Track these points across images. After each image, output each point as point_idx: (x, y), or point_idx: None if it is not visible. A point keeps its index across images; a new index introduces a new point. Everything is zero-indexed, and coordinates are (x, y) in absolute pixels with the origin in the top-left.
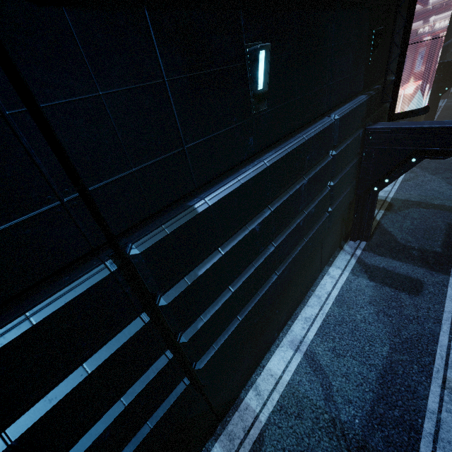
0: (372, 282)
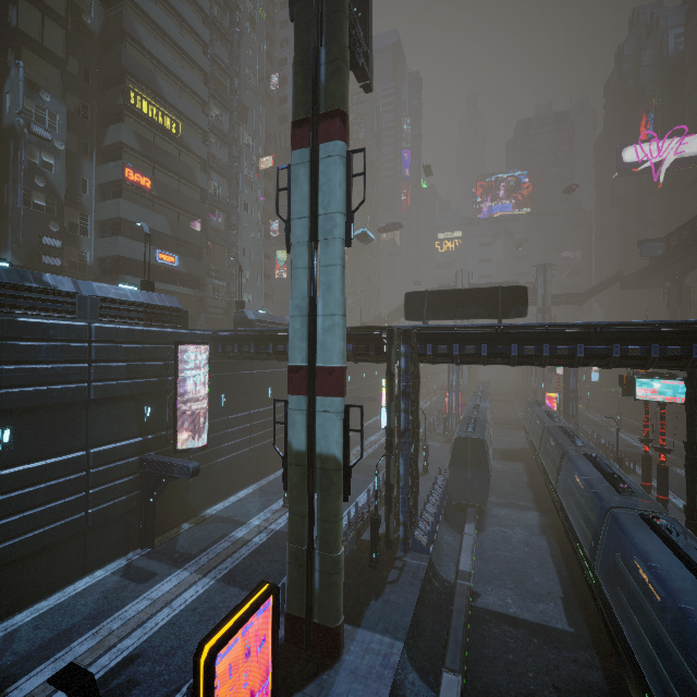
0: (121, 578)
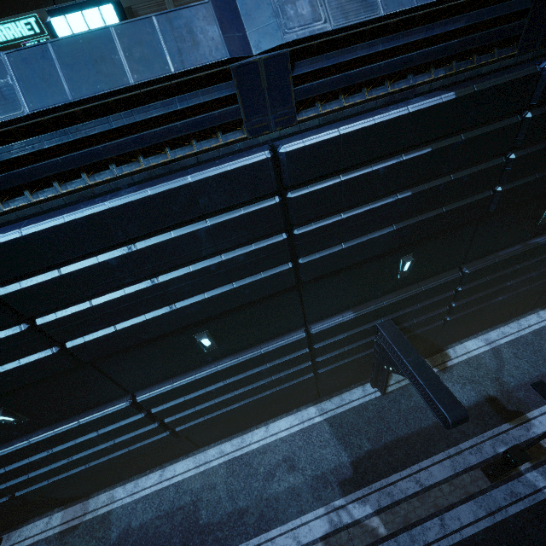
0: None
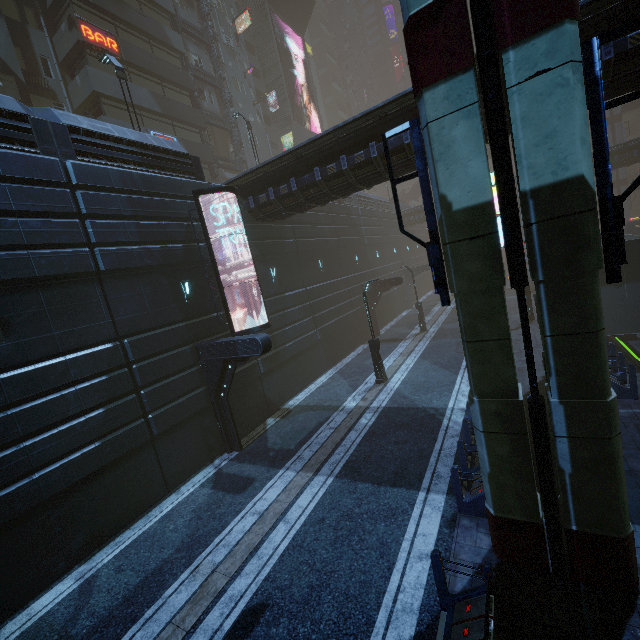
0: (212, 490)
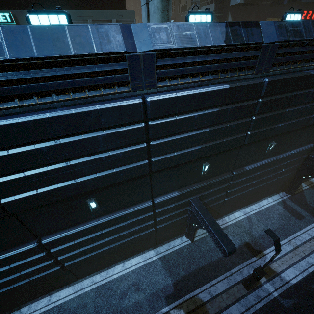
0: (283, 209)
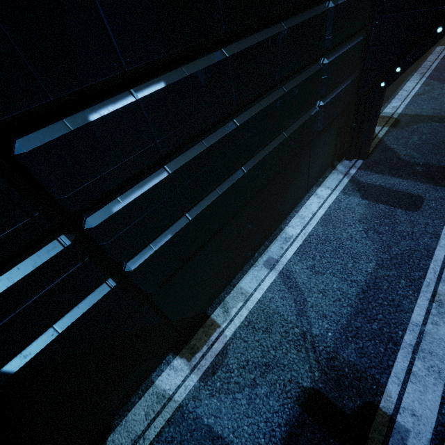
0: (365, 201)
